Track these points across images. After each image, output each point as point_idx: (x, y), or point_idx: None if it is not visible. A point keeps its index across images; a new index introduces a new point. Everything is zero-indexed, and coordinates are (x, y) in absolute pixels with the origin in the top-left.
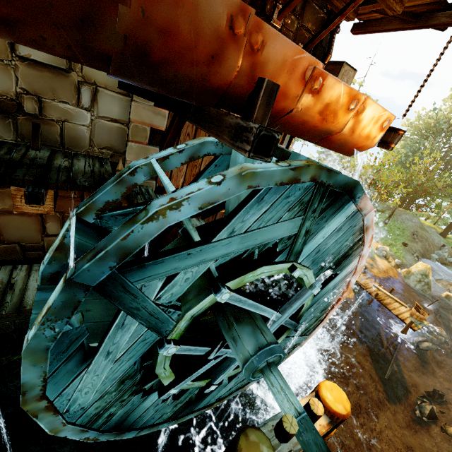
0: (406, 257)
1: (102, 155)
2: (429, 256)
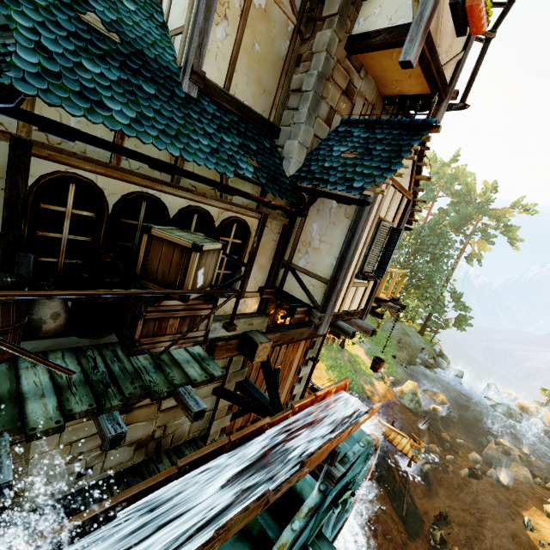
0: (397, 371)
1: (194, 436)
2: (415, 362)
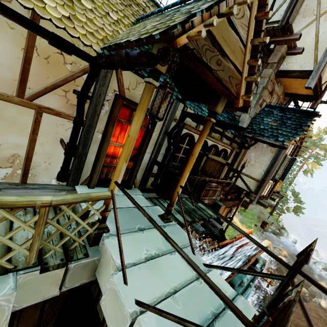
0: (257, 234)
1: None
2: (267, 230)
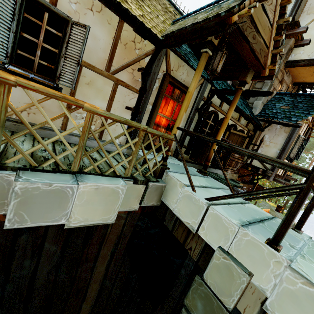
0: None
1: None
2: None
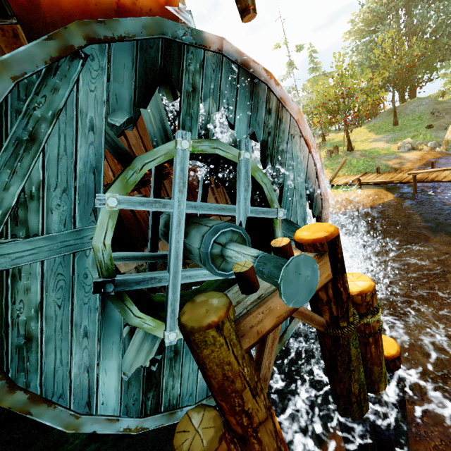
0: (439, 135)
1: None
2: None
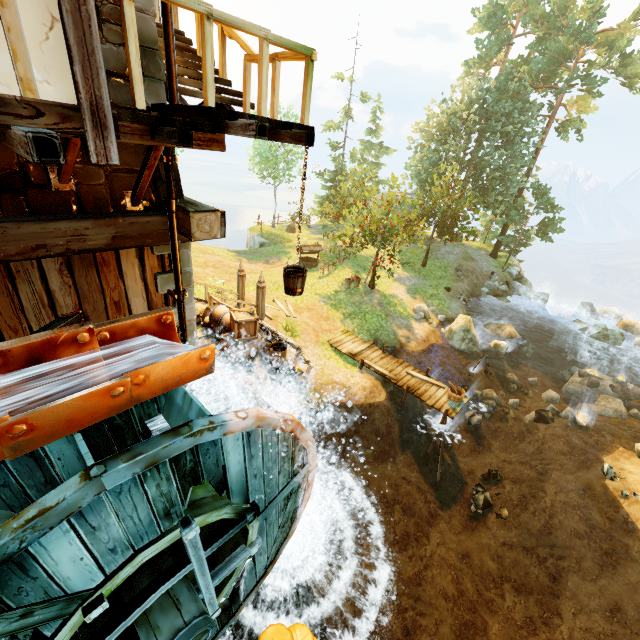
0: (451, 306)
1: None
2: (479, 292)
